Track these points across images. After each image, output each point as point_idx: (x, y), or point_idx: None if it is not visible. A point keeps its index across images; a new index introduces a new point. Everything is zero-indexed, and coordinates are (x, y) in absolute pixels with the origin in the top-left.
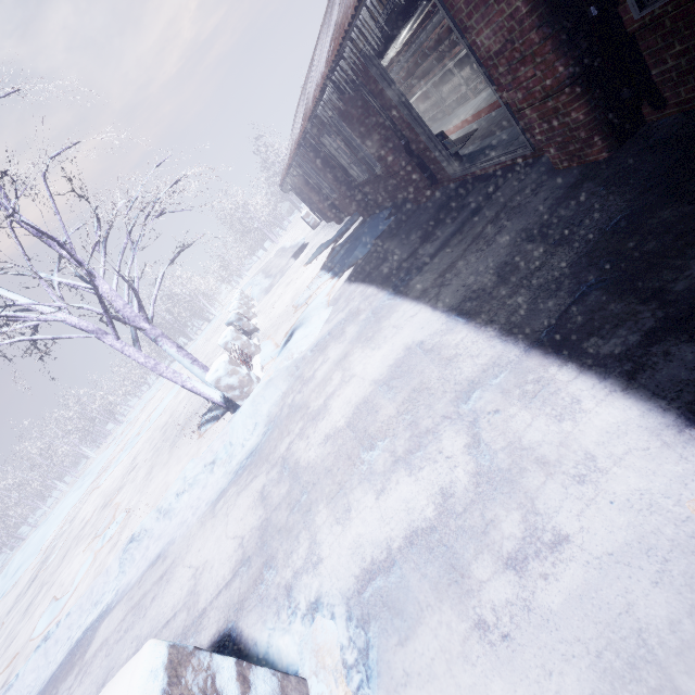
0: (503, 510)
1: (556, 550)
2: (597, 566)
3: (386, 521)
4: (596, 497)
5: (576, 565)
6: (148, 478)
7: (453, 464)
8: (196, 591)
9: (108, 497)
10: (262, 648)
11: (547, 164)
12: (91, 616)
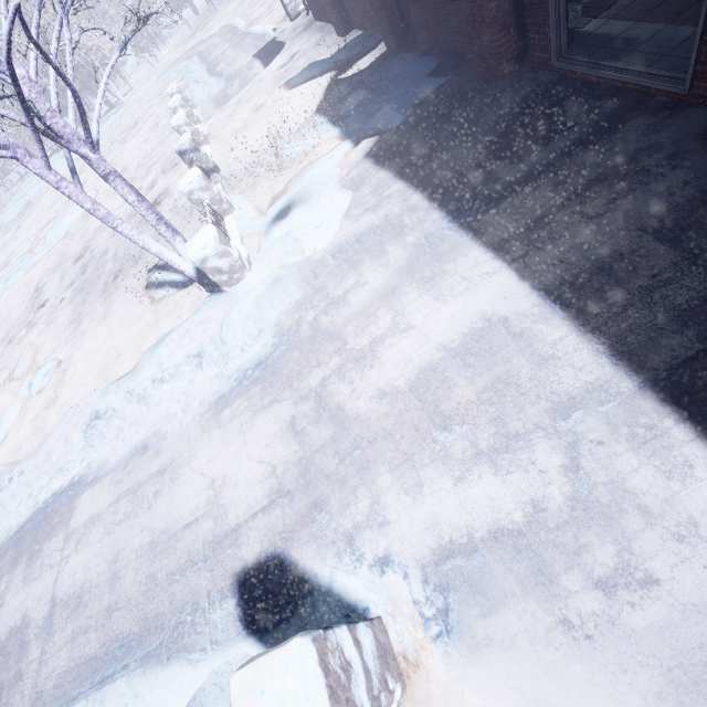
0: (598, 540)
1: (646, 587)
2: (681, 610)
3: (466, 510)
4: (692, 558)
5: (662, 604)
6: (76, 328)
7: (547, 480)
8: (219, 503)
9: (8, 329)
10: (324, 581)
11: (697, 125)
12: (58, 481)
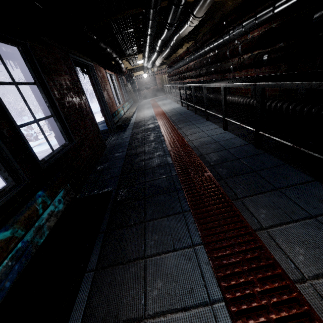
0: None
1: None
2: None
3: None
4: None
5: None
6: None
7: None
8: None
9: None
10: None
11: None
12: None
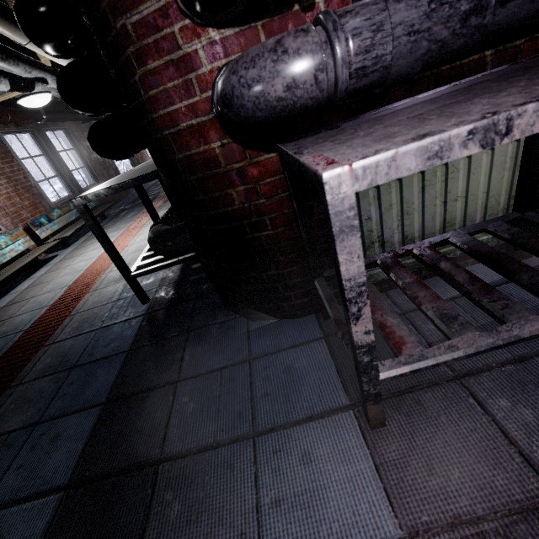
0: None
1: None
2: None
3: None
4: None
5: None
6: None
7: None
8: None
9: None
10: None
11: None
12: None
